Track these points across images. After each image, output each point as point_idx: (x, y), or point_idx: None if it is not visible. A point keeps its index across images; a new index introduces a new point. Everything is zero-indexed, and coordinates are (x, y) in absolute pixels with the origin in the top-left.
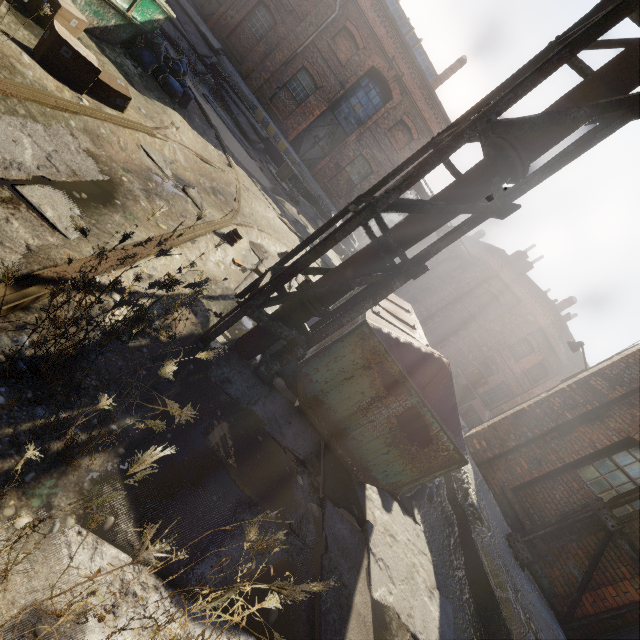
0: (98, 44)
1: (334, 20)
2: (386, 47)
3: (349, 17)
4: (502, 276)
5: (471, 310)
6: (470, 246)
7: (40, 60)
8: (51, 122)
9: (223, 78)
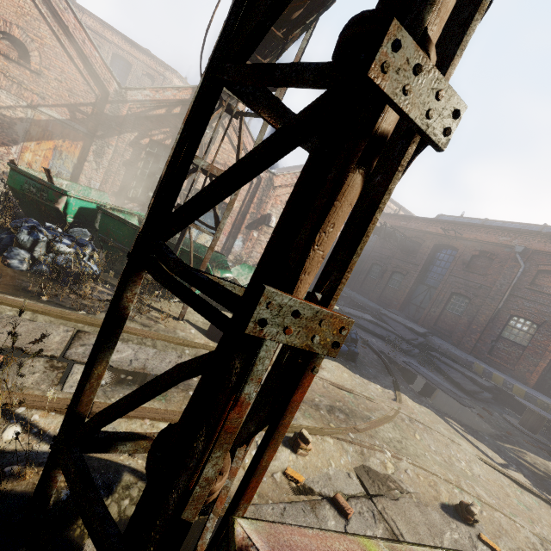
0: None
1: (524, 272)
2: None
3: (539, 263)
4: None
5: None
6: None
7: (207, 333)
8: (168, 350)
9: (434, 350)
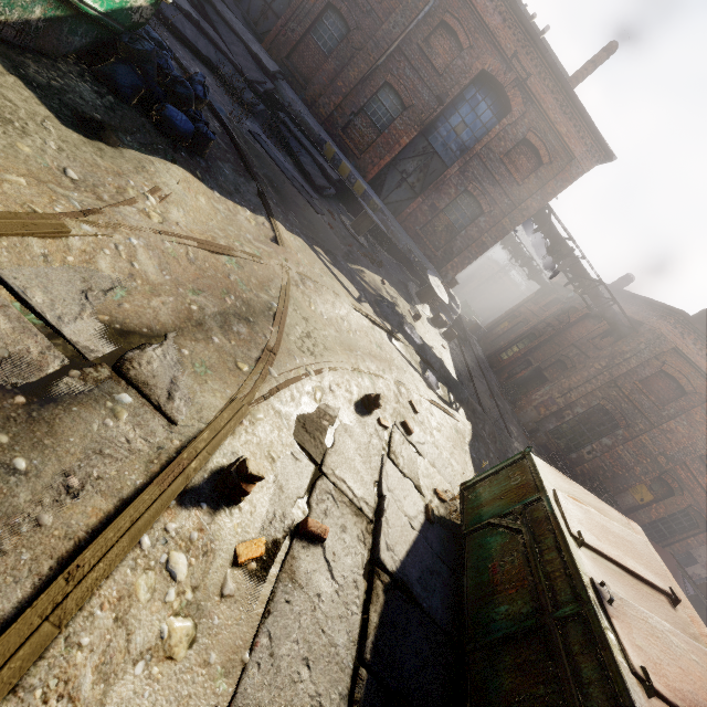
0: (9, 55)
1: (427, 15)
2: (502, 41)
3: (448, 8)
4: (684, 350)
5: (634, 399)
6: (620, 301)
7: None
8: None
9: (282, 108)
